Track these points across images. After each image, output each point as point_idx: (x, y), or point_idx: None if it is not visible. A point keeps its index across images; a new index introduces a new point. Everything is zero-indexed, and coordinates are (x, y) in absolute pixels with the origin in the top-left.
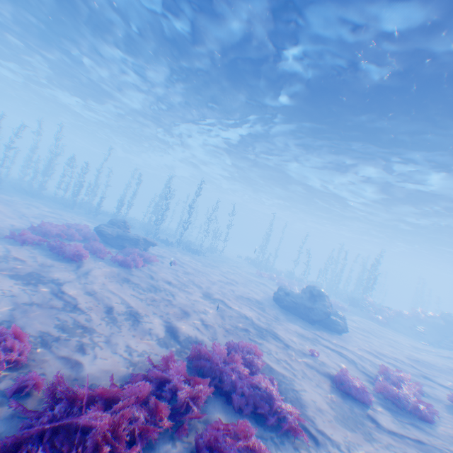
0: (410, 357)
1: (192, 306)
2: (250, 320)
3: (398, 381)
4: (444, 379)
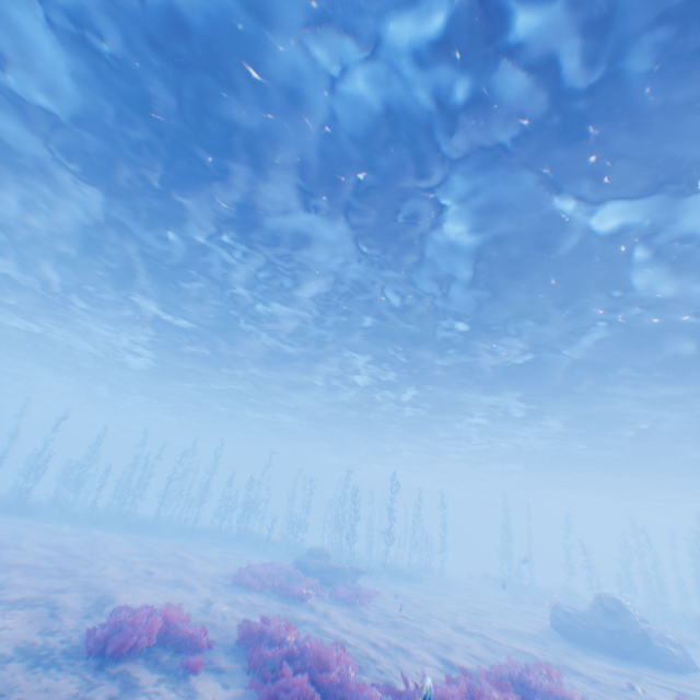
0: None
1: (451, 640)
2: (532, 654)
3: None
4: None
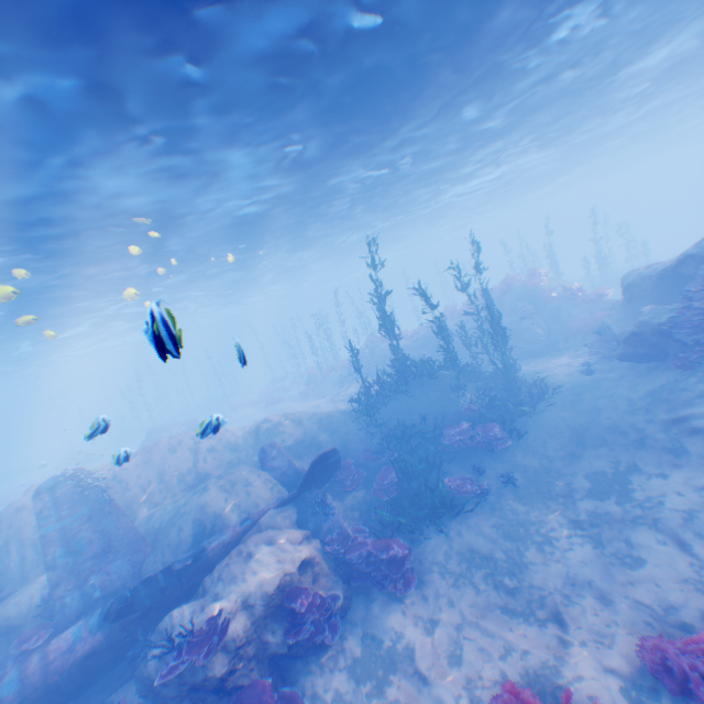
0: None
1: None
2: None
3: None
4: None
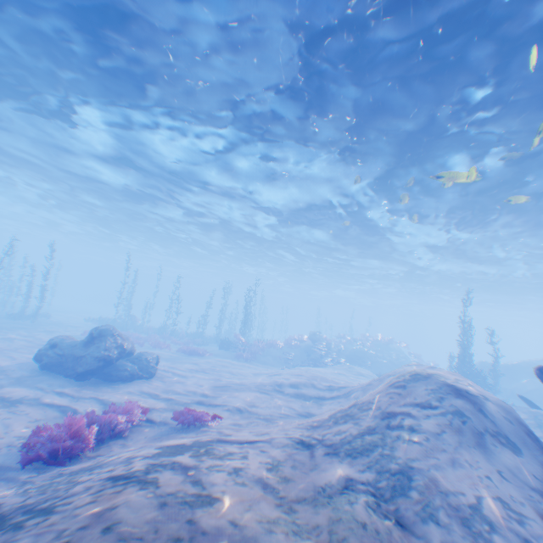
0: (221, 384)
1: None
2: None
3: (91, 417)
4: (228, 397)
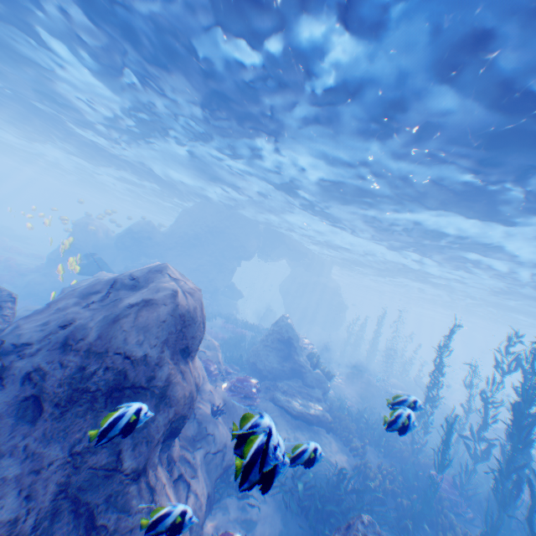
0: None
1: None
2: None
3: None
4: None
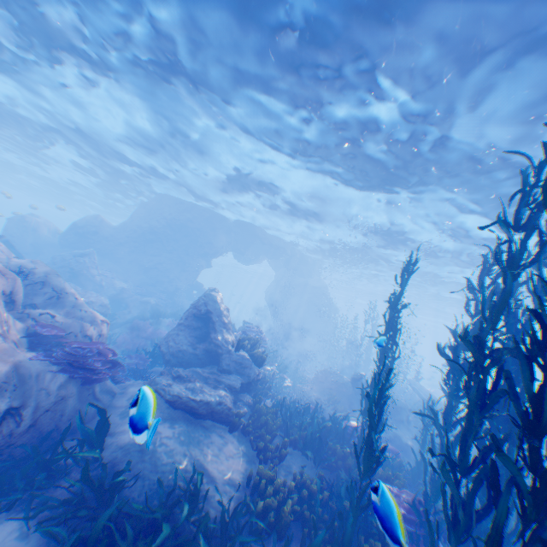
0: None
1: None
2: None
3: None
4: None
